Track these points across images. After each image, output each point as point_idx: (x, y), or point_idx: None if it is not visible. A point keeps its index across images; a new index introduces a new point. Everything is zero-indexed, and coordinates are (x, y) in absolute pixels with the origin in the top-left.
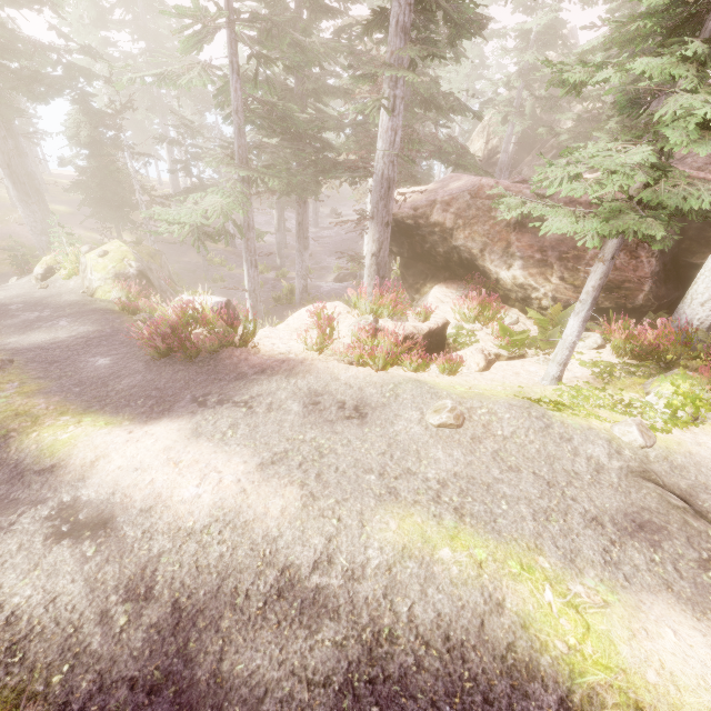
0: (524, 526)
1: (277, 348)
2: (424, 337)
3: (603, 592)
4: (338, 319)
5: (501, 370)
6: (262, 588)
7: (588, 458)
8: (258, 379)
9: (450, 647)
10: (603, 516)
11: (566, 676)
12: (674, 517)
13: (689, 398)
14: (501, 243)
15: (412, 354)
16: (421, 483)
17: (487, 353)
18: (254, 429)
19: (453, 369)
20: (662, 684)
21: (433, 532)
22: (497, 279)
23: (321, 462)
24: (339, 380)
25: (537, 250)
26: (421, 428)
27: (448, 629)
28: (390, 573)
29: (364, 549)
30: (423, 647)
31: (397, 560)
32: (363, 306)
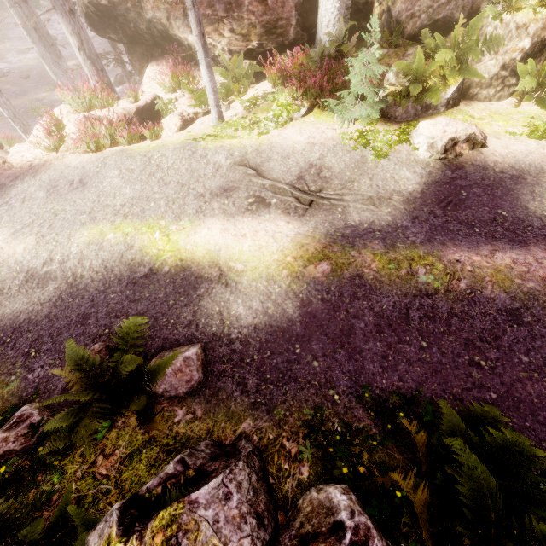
0: (159, 210)
1: (25, 158)
2: (135, 115)
3: (186, 225)
4: (69, 120)
5: (194, 124)
6: (17, 283)
7: (215, 164)
8: (14, 185)
9: (107, 269)
10: (207, 192)
11: (154, 260)
12: (246, 180)
13: (284, 106)
14: (179, 7)
15: (121, 131)
16: (111, 209)
17: (186, 115)
18: (13, 216)
19: (157, 134)
20: (191, 248)
21: (106, 229)
22: (188, 45)
23: (56, 219)
24: (70, 167)
25: (207, 6)
26: (119, 179)
27: (107, 264)
28: (81, 253)
29: (69, 248)
30: (96, 274)
31: (85, 247)
32: (72, 102)
